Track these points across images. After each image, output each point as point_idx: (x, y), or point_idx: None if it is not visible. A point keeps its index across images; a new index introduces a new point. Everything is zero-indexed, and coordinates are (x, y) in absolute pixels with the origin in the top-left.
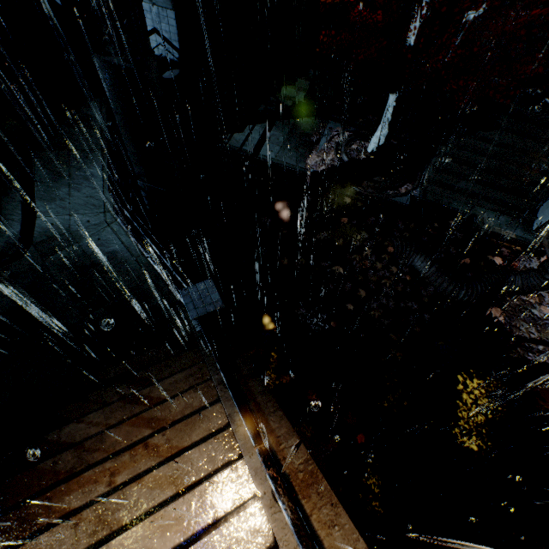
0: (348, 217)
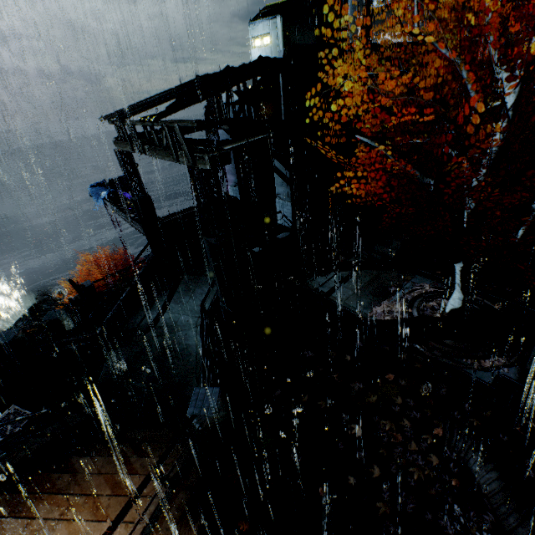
0: (397, 374)
